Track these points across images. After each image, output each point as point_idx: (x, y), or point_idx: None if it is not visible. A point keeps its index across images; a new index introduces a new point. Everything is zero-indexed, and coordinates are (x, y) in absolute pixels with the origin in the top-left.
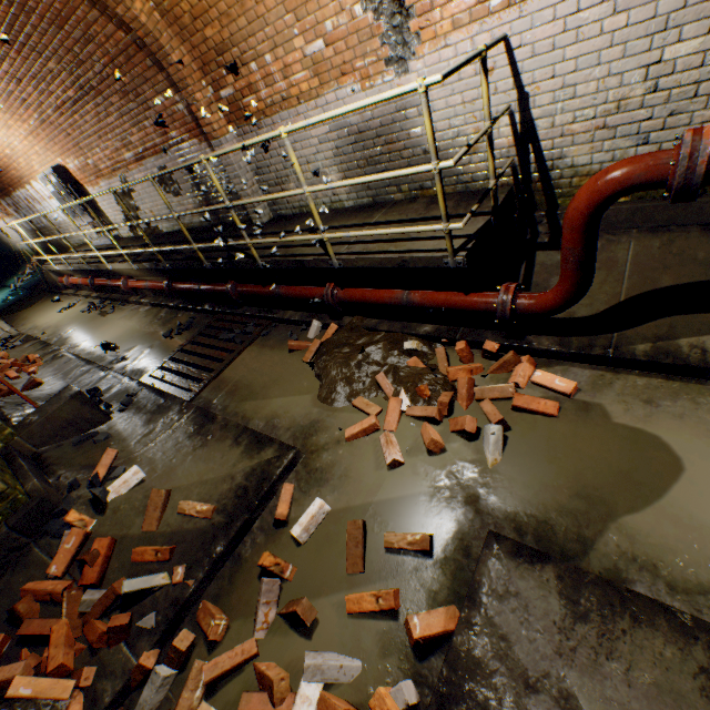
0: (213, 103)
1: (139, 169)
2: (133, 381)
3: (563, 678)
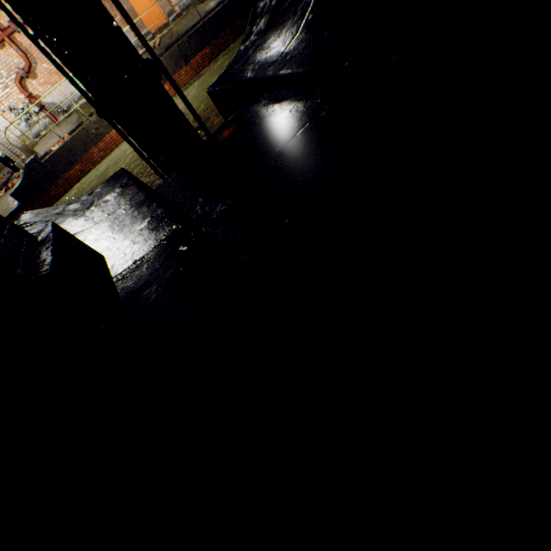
0: None
1: None
2: (5, 184)
3: None
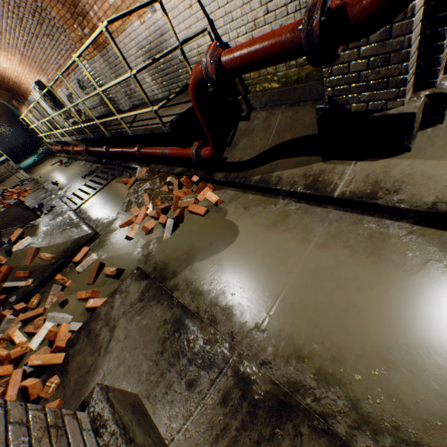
0: (83, 38)
1: (70, 80)
2: (58, 200)
3: (118, 321)
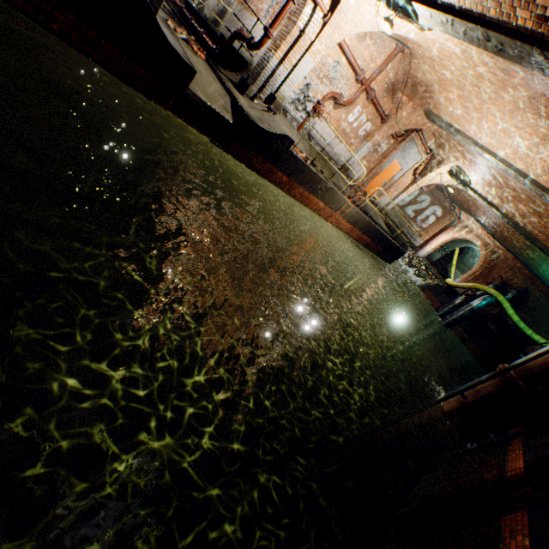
0: None
1: None
2: None
3: None
